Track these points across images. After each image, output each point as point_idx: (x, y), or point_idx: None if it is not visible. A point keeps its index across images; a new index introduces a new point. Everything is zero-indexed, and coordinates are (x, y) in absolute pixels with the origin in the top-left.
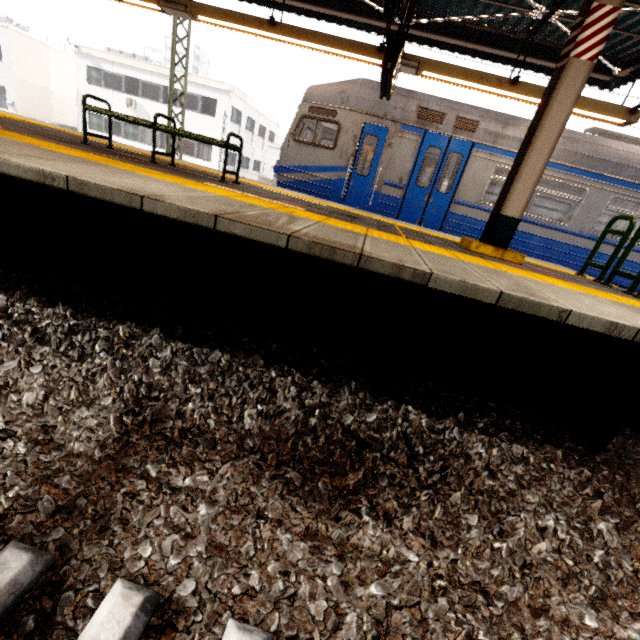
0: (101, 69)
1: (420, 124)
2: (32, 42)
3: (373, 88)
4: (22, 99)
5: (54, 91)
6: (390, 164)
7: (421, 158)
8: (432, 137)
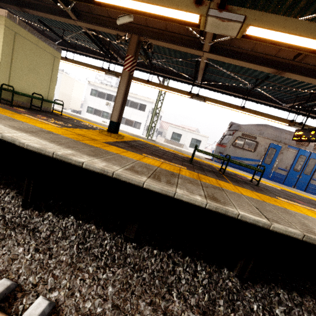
0: (97, 90)
1: (297, 146)
2: (69, 78)
3: (274, 130)
4: (60, 99)
5: (72, 96)
6: (281, 160)
7: (296, 159)
8: (302, 151)
